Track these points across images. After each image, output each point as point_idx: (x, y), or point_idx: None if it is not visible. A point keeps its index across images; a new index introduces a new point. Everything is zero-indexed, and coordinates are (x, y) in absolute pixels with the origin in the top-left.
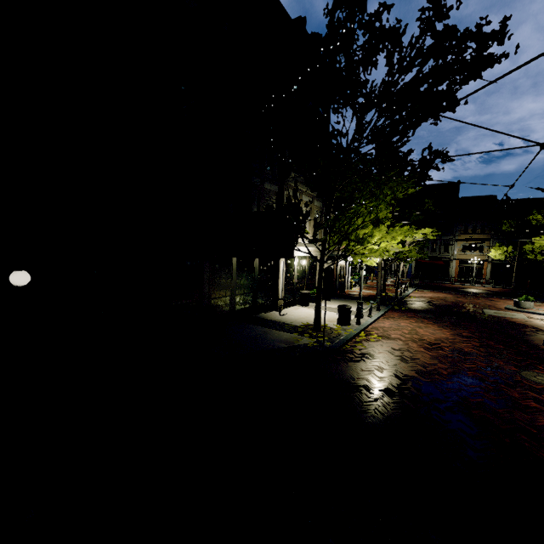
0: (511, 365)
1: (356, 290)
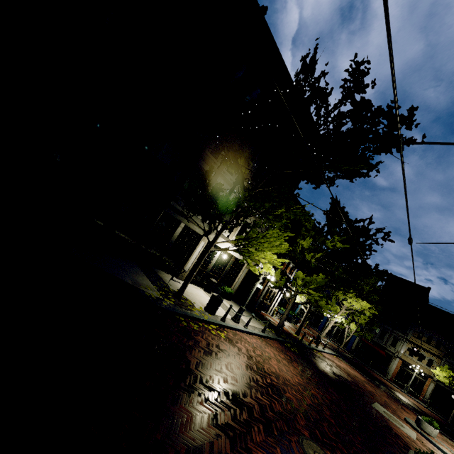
0: (308, 430)
1: (276, 319)
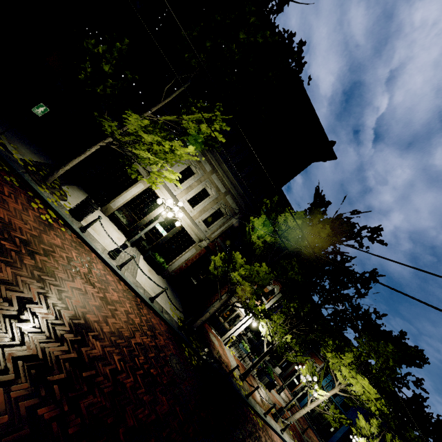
0: None
1: (229, 351)
